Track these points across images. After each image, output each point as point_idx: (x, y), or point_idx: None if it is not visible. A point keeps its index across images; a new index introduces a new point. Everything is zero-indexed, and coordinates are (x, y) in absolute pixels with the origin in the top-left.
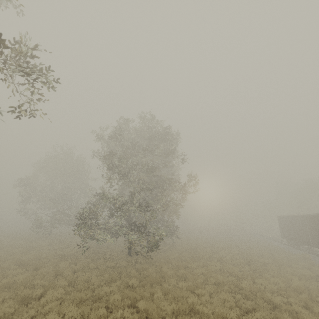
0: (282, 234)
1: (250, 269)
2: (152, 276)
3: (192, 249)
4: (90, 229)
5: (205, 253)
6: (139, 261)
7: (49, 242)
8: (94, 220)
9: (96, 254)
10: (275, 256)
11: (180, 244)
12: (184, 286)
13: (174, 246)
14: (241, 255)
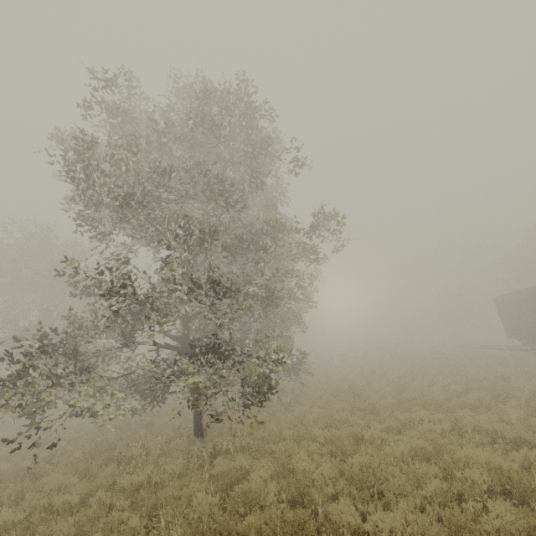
0: (511, 329)
1: (531, 414)
2: (266, 503)
3: (347, 392)
4: (53, 385)
5: (379, 396)
6: (223, 451)
7: (0, 441)
8: (100, 365)
9: (110, 450)
10: (532, 373)
11: (316, 387)
12: (398, 530)
13: (305, 394)
14: (461, 384)
